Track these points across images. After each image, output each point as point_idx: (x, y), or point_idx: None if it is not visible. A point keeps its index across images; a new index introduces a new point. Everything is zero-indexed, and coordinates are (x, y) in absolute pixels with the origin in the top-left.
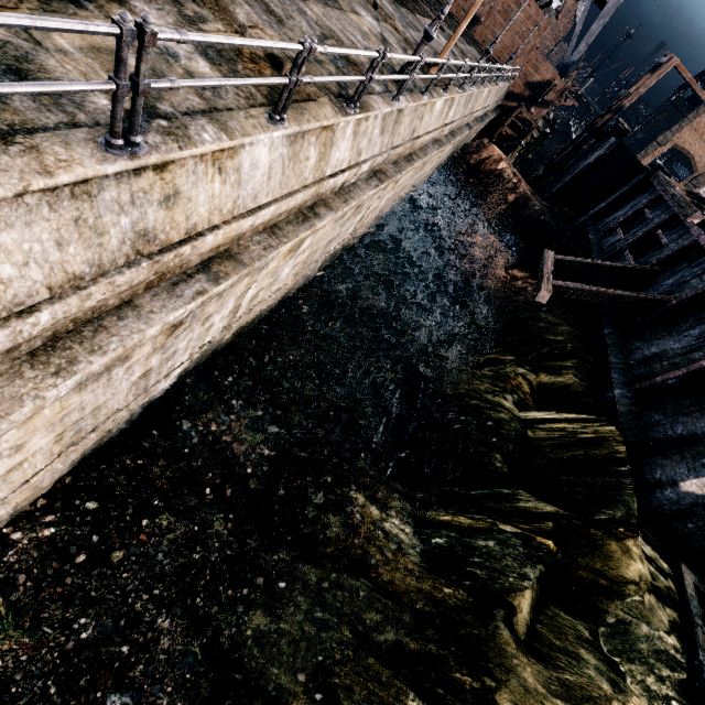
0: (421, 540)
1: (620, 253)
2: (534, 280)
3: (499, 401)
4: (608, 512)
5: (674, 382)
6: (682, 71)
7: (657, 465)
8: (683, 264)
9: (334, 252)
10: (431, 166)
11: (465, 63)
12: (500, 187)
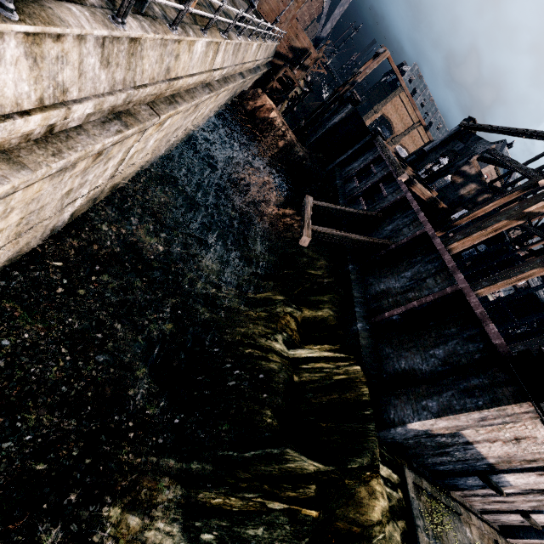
0: (190, 541)
1: (357, 198)
2: (299, 217)
3: (271, 345)
4: (358, 460)
5: (397, 318)
6: (391, 62)
7: (391, 404)
8: (397, 214)
9: (93, 197)
10: (208, 108)
11: (222, 4)
12: (272, 134)
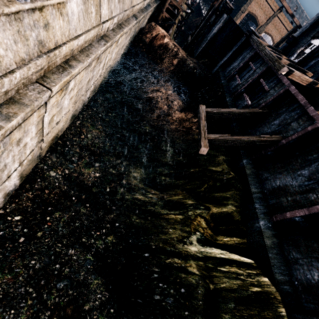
0: None
1: (241, 95)
2: (196, 118)
3: (187, 250)
4: None
5: (300, 221)
6: None
7: None
8: (283, 108)
9: (32, 159)
10: (114, 53)
11: None
12: (167, 56)
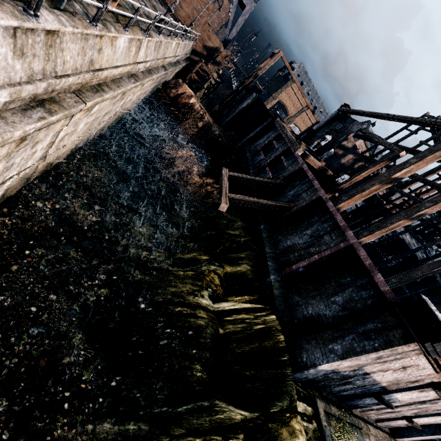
0: None
1: (264, 169)
2: (218, 185)
3: (198, 301)
4: (279, 404)
5: (303, 270)
6: (284, 60)
7: (303, 349)
8: (297, 182)
9: (24, 177)
10: (136, 95)
11: (141, 6)
12: (192, 116)
